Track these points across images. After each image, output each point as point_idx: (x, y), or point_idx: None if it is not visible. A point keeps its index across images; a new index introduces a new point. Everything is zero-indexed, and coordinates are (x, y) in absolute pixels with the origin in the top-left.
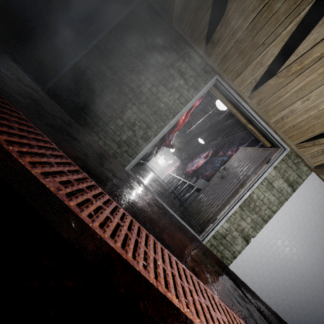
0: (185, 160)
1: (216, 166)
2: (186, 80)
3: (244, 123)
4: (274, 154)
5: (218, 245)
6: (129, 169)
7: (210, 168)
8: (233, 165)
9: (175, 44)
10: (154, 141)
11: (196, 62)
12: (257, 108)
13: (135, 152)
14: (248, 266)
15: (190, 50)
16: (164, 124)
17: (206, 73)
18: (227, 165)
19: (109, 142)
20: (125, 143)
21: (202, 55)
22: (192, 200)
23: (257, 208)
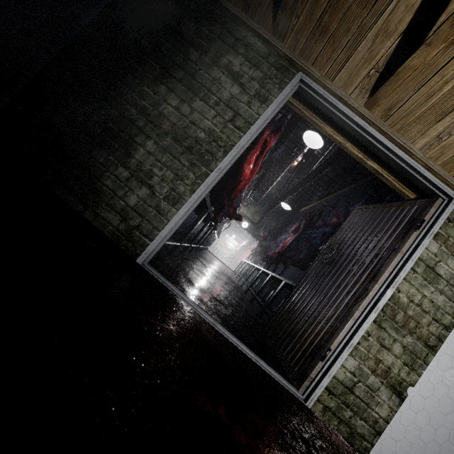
0: (265, 239)
1: (314, 244)
2: (243, 86)
3: (361, 159)
4: (428, 209)
5: (340, 408)
6: (147, 262)
7: (305, 248)
8: (347, 238)
9: (218, 27)
10: (190, 203)
11: (260, 52)
12: (385, 125)
13: (155, 227)
14: (410, 451)
15: (247, 34)
16: (209, 169)
17: (280, 71)
18: (334, 240)
19: (103, 211)
20: (134, 210)
21: (269, 40)
22: (278, 308)
23: (412, 322)
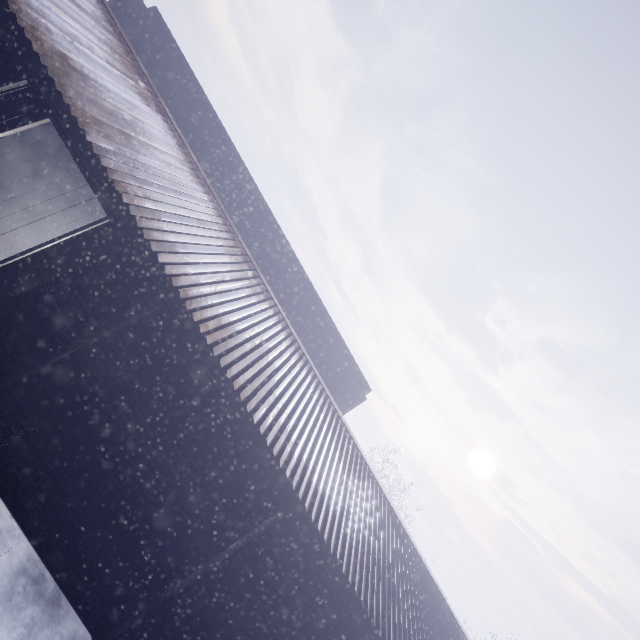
0: None
1: None
2: None
3: None
4: None
5: None
6: None
7: None
8: None
9: None
10: None
11: None
12: None
13: None
14: None
15: None
16: None
17: None
18: None
19: None
20: None
21: None
22: None
23: None
